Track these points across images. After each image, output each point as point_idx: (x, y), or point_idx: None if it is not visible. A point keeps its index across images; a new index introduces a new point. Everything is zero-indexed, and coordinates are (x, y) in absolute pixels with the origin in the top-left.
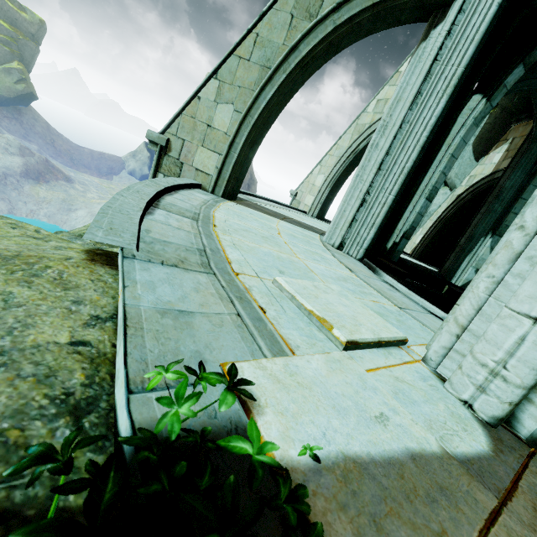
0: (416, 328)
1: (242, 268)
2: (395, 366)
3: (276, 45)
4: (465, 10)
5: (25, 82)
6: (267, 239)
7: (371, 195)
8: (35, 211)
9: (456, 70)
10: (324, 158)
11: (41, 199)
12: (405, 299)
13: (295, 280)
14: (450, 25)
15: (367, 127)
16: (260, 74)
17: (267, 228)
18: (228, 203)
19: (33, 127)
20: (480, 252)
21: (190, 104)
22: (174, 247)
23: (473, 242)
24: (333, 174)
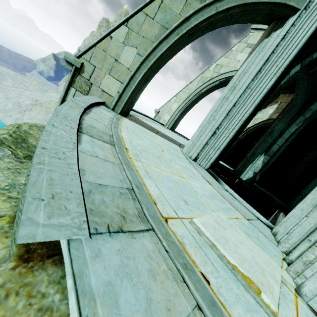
0: (266, 243)
1: (165, 209)
2: (298, 316)
3: (174, 13)
4: (295, 25)
5: None
6: (160, 159)
7: (219, 129)
8: None
9: (284, 62)
10: (179, 93)
11: None
12: (242, 206)
13: (205, 219)
14: (285, 32)
15: (209, 79)
16: (160, 31)
17: (155, 145)
18: (125, 120)
19: None
20: (257, 163)
21: (103, 40)
22: (111, 194)
23: (254, 157)
24: (184, 104)
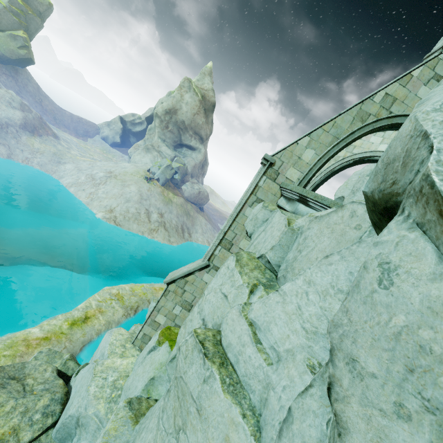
0: None
1: None
2: None
3: (343, 129)
4: None
5: (27, 49)
6: None
7: None
8: (30, 158)
9: None
10: None
11: (35, 149)
12: None
13: None
14: None
15: (342, 158)
16: (332, 139)
17: None
18: None
19: (26, 86)
20: None
21: (291, 145)
22: None
23: None
24: (315, 181)
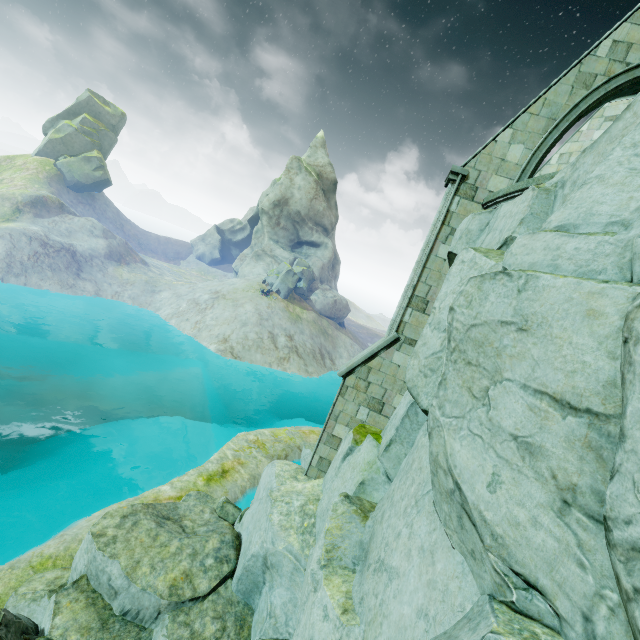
0: None
1: None
2: None
3: (560, 105)
4: None
5: (103, 169)
6: None
7: None
8: (120, 292)
9: None
10: None
11: (125, 280)
12: None
13: None
14: None
15: None
16: (547, 123)
17: None
18: None
19: (104, 212)
20: None
21: (487, 146)
22: None
23: None
24: None
